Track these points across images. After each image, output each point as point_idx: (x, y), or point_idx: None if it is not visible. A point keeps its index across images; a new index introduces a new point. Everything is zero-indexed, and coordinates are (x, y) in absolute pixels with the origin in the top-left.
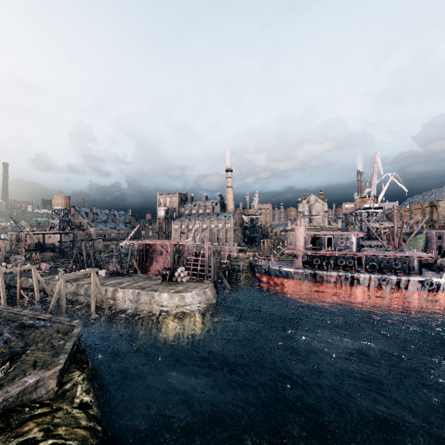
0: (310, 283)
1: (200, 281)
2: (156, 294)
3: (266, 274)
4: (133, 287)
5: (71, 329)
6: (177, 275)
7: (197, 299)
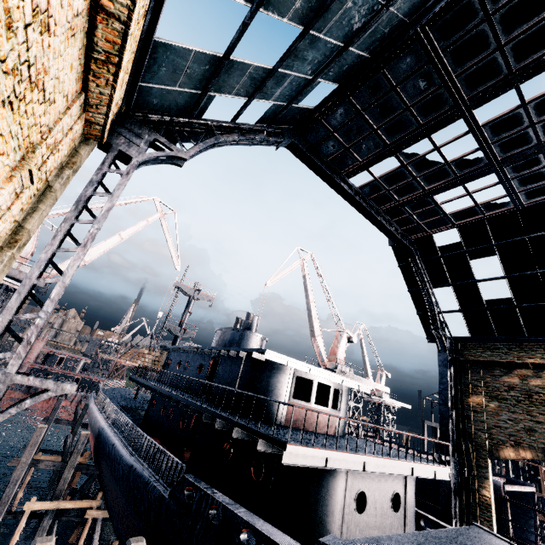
0: (21, 394)
1: None
2: None
3: None
4: None
5: None
6: None
7: None
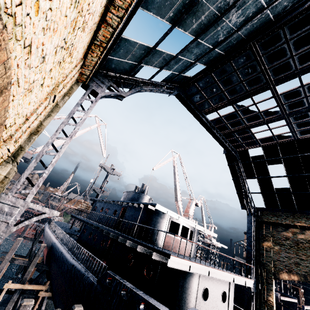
0: None
1: None
2: None
3: None
4: None
5: None
6: None
7: None
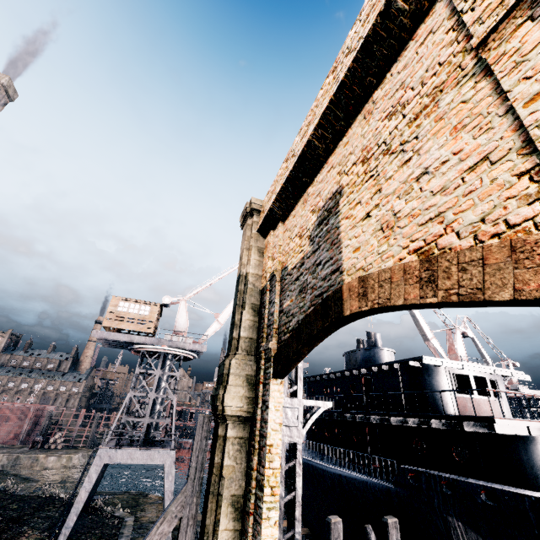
0: None
1: (75, 448)
2: (42, 456)
3: None
4: (4, 453)
5: (4, 473)
6: (53, 441)
7: (82, 460)
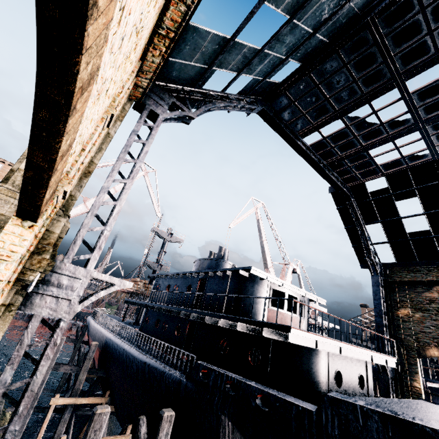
0: (24, 322)
1: None
2: None
3: None
4: None
5: None
6: None
7: None
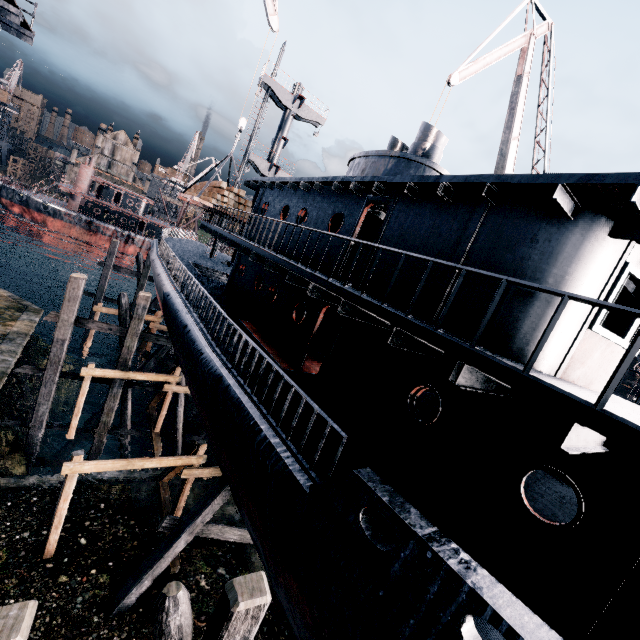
0: (83, 230)
1: None
2: None
3: (22, 204)
4: None
5: None
6: None
7: None
